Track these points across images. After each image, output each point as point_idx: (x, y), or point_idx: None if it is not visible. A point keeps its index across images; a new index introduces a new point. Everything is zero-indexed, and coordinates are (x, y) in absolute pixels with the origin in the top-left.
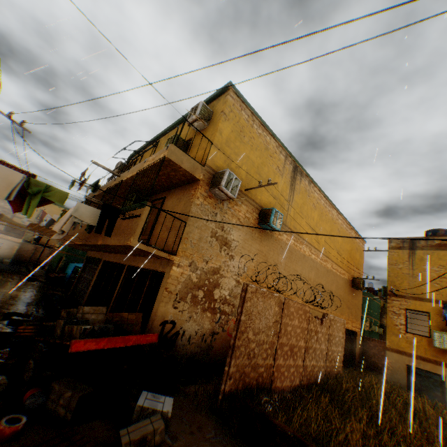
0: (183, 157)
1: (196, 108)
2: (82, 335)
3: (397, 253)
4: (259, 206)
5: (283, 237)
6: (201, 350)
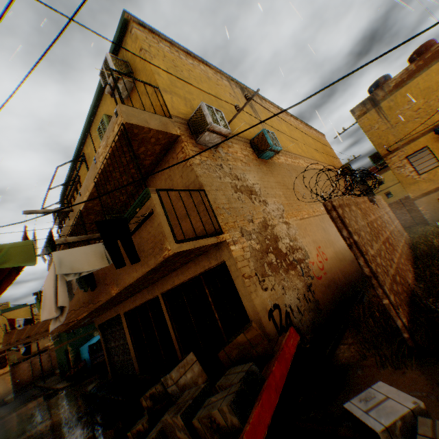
0: (143, 116)
1: (107, 67)
2: (239, 414)
3: (366, 117)
4: (245, 139)
5: (282, 160)
6: (314, 313)
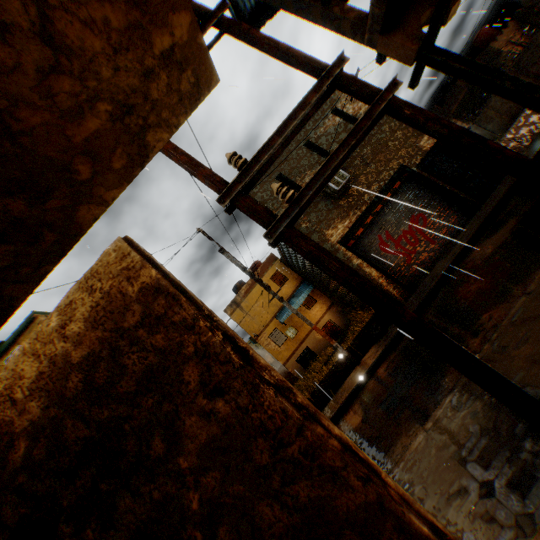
0: None
1: None
2: None
3: (236, 314)
4: None
5: None
6: None
